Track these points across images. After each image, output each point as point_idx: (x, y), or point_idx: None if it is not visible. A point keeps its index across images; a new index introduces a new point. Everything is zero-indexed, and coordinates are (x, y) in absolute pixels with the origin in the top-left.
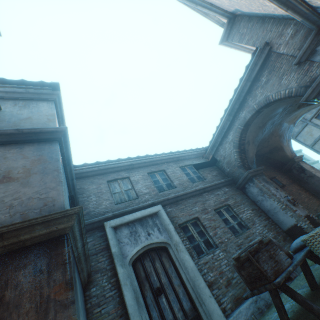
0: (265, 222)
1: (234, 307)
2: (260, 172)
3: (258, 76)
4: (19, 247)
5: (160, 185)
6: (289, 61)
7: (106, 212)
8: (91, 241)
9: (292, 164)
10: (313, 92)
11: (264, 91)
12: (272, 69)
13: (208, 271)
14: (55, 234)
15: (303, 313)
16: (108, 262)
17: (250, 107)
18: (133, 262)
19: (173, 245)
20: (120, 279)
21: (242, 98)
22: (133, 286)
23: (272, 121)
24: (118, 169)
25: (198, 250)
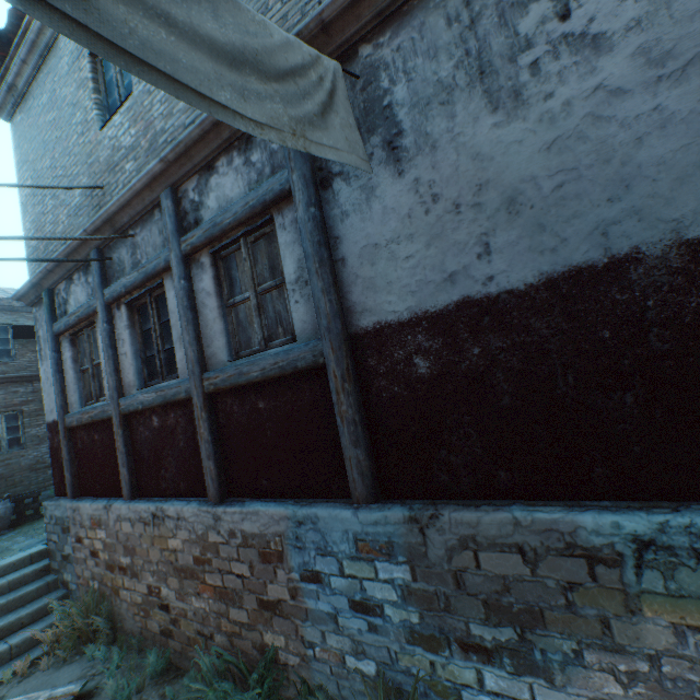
0: None
1: None
2: None
3: None
4: None
5: None
6: None
7: None
8: None
9: None
10: None
11: None
12: None
13: None
14: None
15: None
16: None
17: None
18: None
19: None
20: None
21: None
22: None
23: None
24: None
25: None
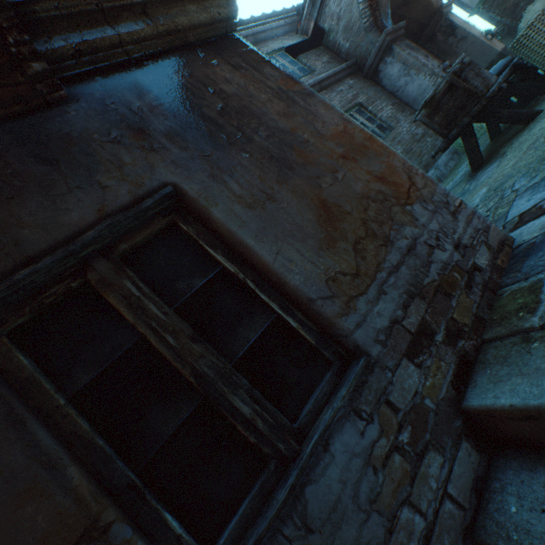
0: (411, 117)
1: None
2: (401, 34)
3: None
4: (181, 44)
5: None
6: None
7: None
8: None
9: (437, 22)
10: None
11: None
12: None
13: None
14: (221, 30)
15: (494, 149)
16: None
17: None
18: None
19: None
20: None
21: None
22: None
23: None
24: None
25: None
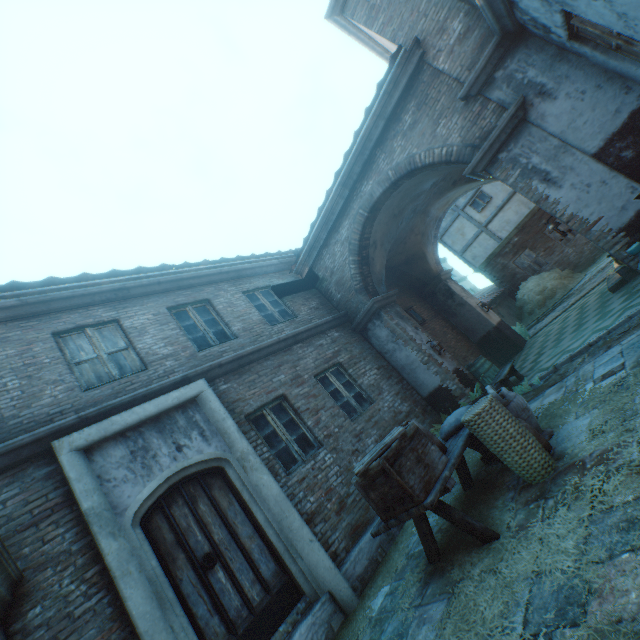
0: (398, 387)
1: (351, 544)
2: (393, 300)
3: (398, 110)
4: None
5: (200, 335)
6: (452, 90)
7: (58, 415)
8: (15, 497)
9: (437, 284)
10: (484, 159)
11: (408, 145)
12: (424, 100)
13: (306, 495)
14: None
15: (457, 533)
16: (73, 536)
17: (382, 173)
18: (143, 517)
19: (236, 460)
20: (111, 566)
21: (368, 152)
22: (148, 570)
23: (414, 206)
24: (86, 300)
25: (286, 458)
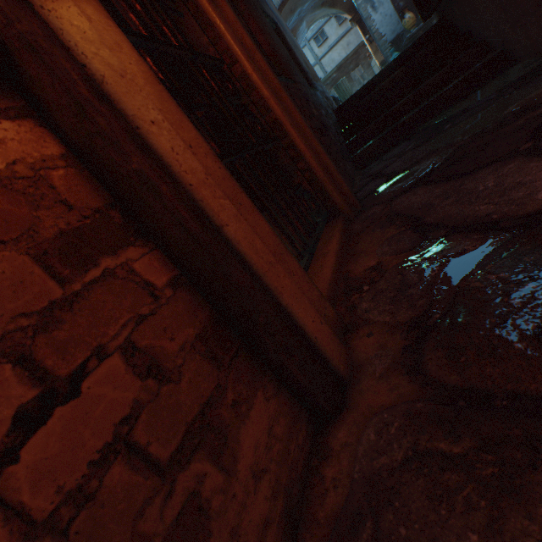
0: None
1: None
2: None
3: None
4: None
5: None
6: None
7: None
8: None
9: None
10: None
11: None
12: None
13: None
14: None
15: None
16: None
17: None
18: None
19: None
20: None
21: None
22: None
23: (300, 10)
24: None
25: None
